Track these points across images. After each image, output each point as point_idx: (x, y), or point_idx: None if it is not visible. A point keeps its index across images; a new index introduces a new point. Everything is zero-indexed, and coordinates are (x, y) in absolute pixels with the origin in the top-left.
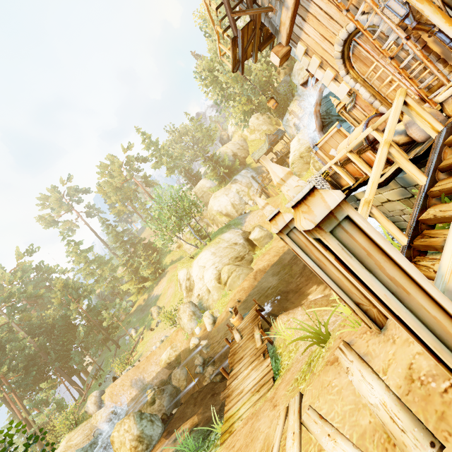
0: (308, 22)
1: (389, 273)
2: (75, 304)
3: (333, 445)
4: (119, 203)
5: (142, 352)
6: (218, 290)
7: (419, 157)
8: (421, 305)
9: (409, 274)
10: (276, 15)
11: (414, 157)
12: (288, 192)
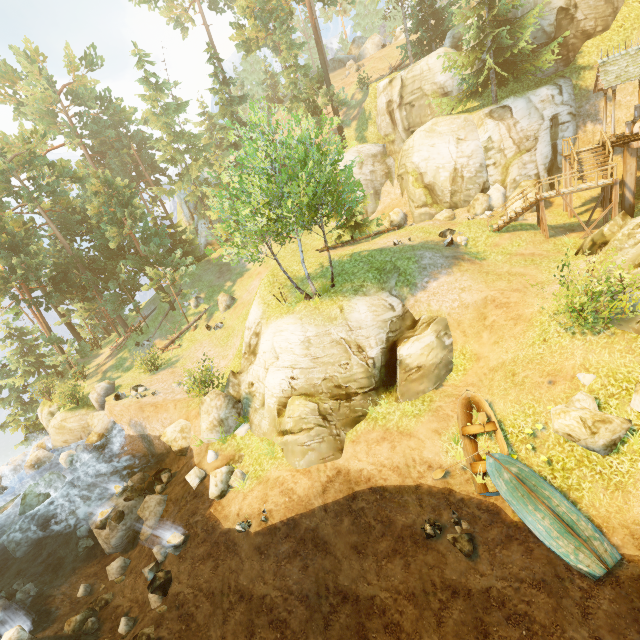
0: None
1: None
2: (116, 230)
3: None
4: (251, 20)
5: (181, 356)
6: (272, 422)
7: None
8: None
9: None
10: None
11: None
12: None
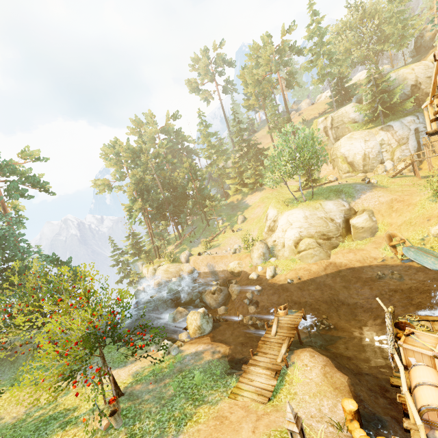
0: None
1: None
2: (192, 184)
3: None
4: (253, 97)
5: (220, 243)
6: (291, 251)
7: None
8: None
9: None
10: None
11: None
12: None
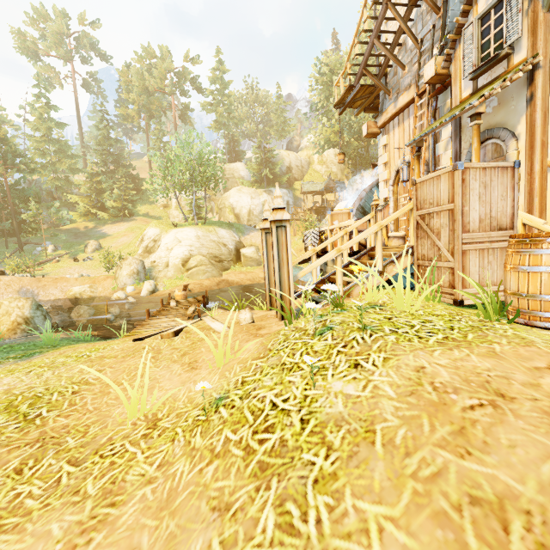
0: (399, 129)
1: (283, 255)
2: (3, 169)
3: (212, 322)
4: (136, 107)
5: (49, 272)
6: (177, 270)
7: (356, 252)
8: (284, 272)
9: (289, 259)
10: (389, 101)
11: (355, 251)
12: (275, 202)
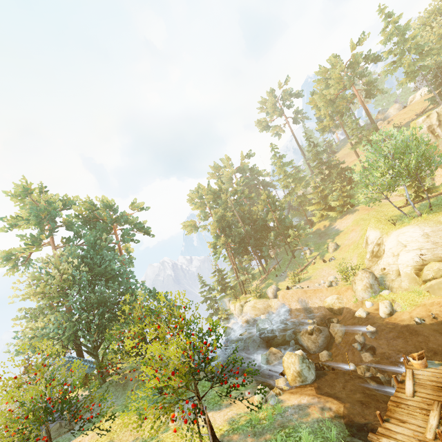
0: None
1: None
2: (272, 215)
3: None
4: (327, 118)
5: (311, 275)
6: (411, 281)
7: None
8: None
9: None
10: None
11: None
12: None
